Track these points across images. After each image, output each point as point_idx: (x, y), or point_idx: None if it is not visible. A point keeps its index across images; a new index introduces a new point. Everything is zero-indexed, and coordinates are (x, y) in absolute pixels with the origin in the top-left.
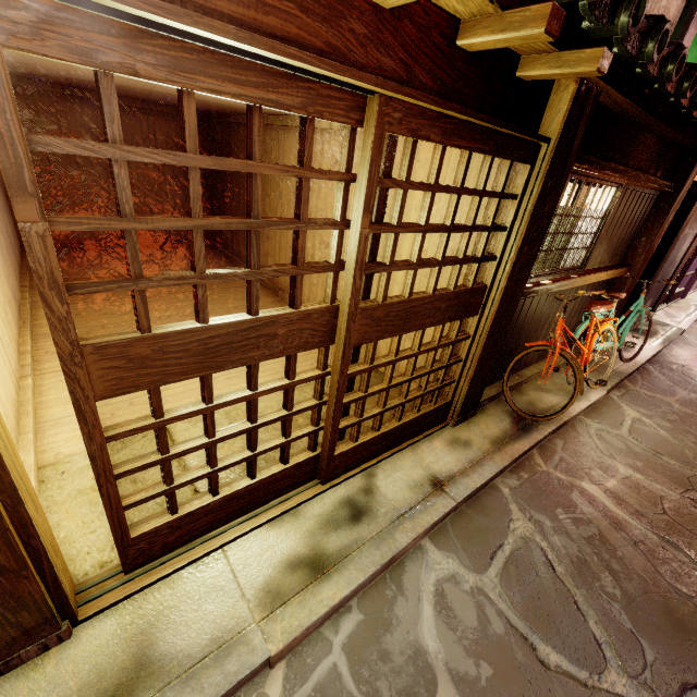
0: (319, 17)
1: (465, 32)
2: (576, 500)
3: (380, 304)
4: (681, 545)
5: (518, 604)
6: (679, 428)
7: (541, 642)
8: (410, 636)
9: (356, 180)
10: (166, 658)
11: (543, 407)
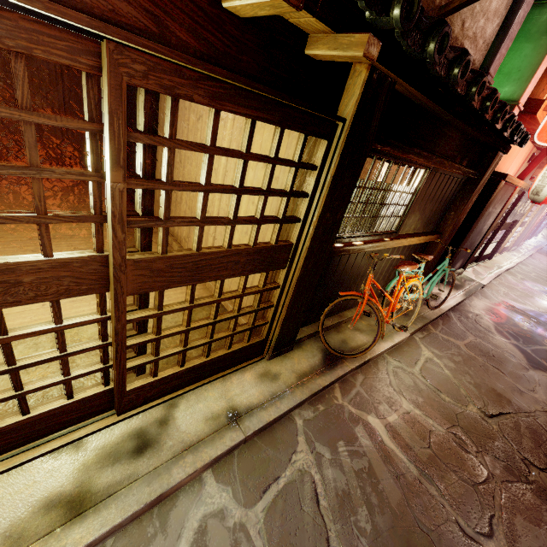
0: None
1: None
2: (359, 433)
3: (159, 256)
4: (435, 478)
5: (274, 541)
6: (460, 369)
7: None
8: None
9: (104, 131)
10: None
11: (353, 346)
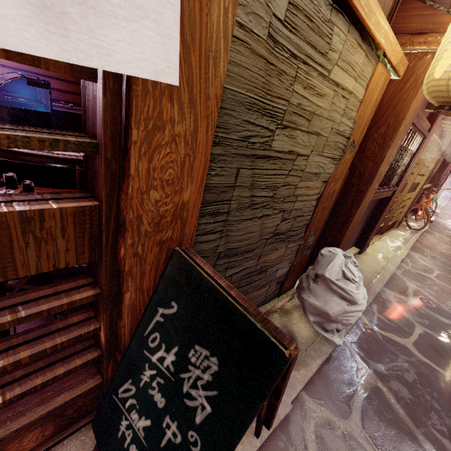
0: (437, 129)
1: (446, 128)
2: (437, 249)
3: (413, 183)
4: None
5: (439, 262)
6: None
7: (448, 267)
8: (421, 263)
9: (424, 155)
10: (386, 255)
11: (414, 228)
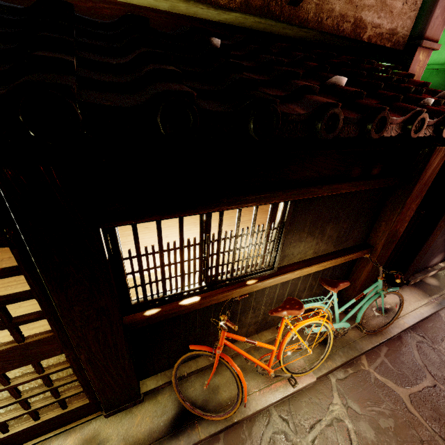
0: None
1: None
2: None
3: None
4: None
5: None
6: (383, 444)
7: None
8: None
9: None
10: None
11: (224, 398)
